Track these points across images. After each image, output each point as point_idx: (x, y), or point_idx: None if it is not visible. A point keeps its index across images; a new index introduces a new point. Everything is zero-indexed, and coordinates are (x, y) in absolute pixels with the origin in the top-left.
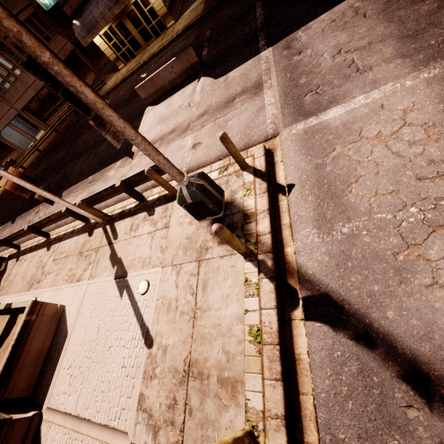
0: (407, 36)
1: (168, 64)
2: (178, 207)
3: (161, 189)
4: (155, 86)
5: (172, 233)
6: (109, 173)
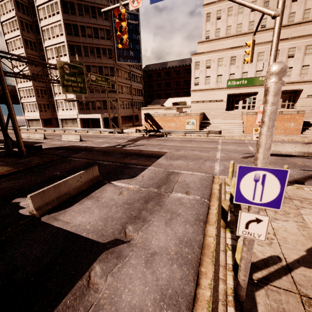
0: (199, 158)
1: (78, 174)
2: None
3: None
4: (57, 192)
5: None
6: (95, 294)
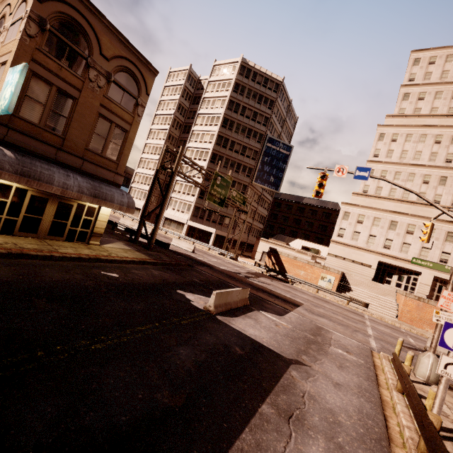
0: (347, 326)
1: (239, 290)
2: (421, 386)
3: (394, 380)
4: (225, 299)
5: (448, 400)
6: (304, 386)
